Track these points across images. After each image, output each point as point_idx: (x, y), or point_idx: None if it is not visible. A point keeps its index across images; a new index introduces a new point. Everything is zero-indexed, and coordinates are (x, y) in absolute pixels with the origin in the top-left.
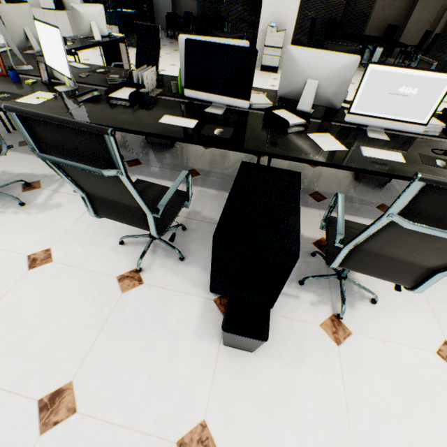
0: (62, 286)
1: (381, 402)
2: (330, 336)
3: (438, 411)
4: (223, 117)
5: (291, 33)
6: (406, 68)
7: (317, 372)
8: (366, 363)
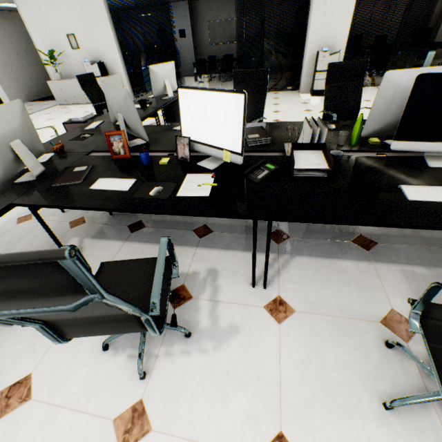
0: None
1: None
2: None
3: None
4: None
5: (342, 54)
6: None
7: None
8: None
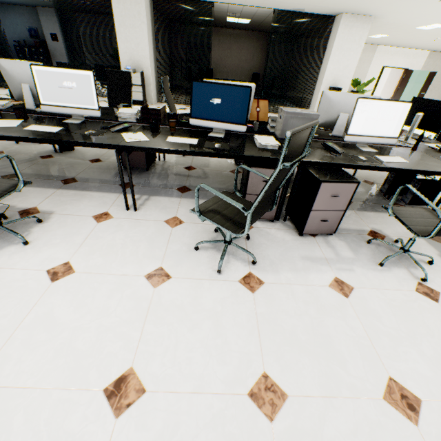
0: None
1: None
2: None
3: None
4: None
5: (150, 74)
6: (58, 67)
7: None
8: None
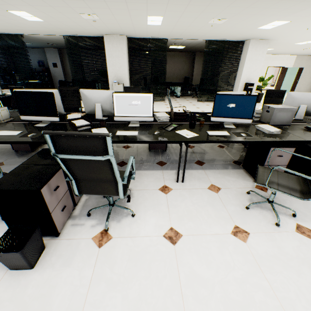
0: None
1: (115, 276)
2: (96, 244)
3: (152, 270)
4: (44, 127)
5: (127, 84)
6: (130, 93)
7: (77, 269)
8: (115, 254)
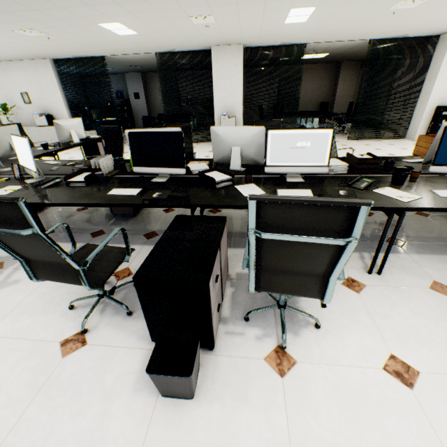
0: (1, 360)
1: (327, 433)
2: (274, 369)
3: (388, 432)
4: (166, 183)
5: (241, 117)
6: (296, 129)
7: (259, 410)
8: (311, 391)
